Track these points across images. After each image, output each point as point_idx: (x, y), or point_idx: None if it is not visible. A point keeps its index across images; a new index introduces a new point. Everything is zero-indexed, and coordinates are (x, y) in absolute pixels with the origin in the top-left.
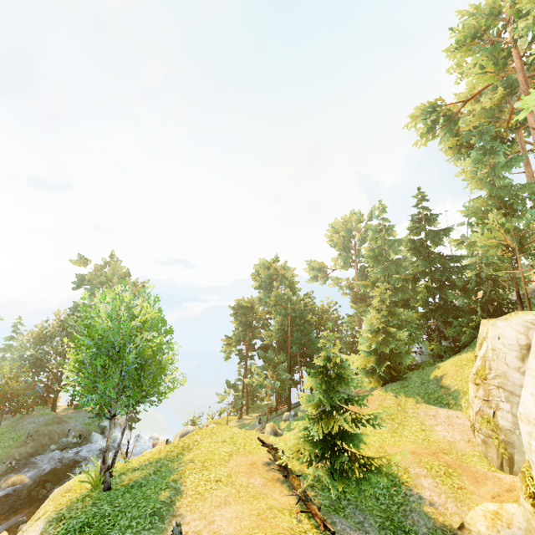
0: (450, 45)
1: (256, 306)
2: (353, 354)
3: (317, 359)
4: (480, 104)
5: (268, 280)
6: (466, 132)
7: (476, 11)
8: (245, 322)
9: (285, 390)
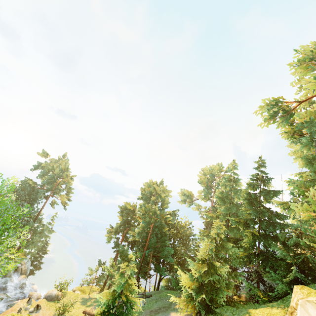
0: (293, 62)
1: (136, 210)
2: (182, 273)
3: (103, 293)
4: (312, 109)
5: (150, 195)
6: (299, 124)
7: (315, 45)
8: (126, 219)
9: (138, 280)
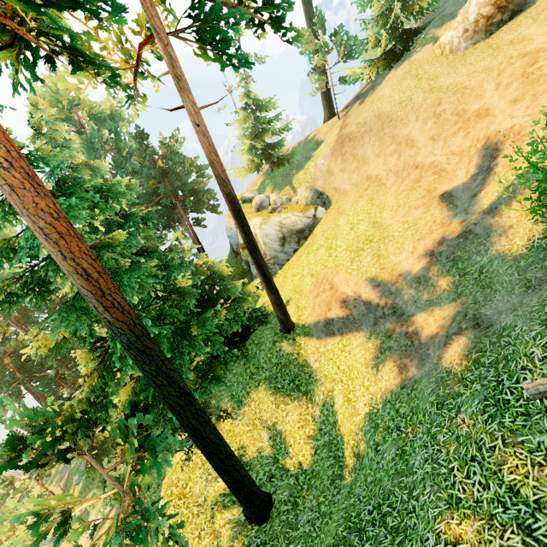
0: None
1: None
2: None
3: None
4: None
5: None
6: None
7: None
8: None
9: None
